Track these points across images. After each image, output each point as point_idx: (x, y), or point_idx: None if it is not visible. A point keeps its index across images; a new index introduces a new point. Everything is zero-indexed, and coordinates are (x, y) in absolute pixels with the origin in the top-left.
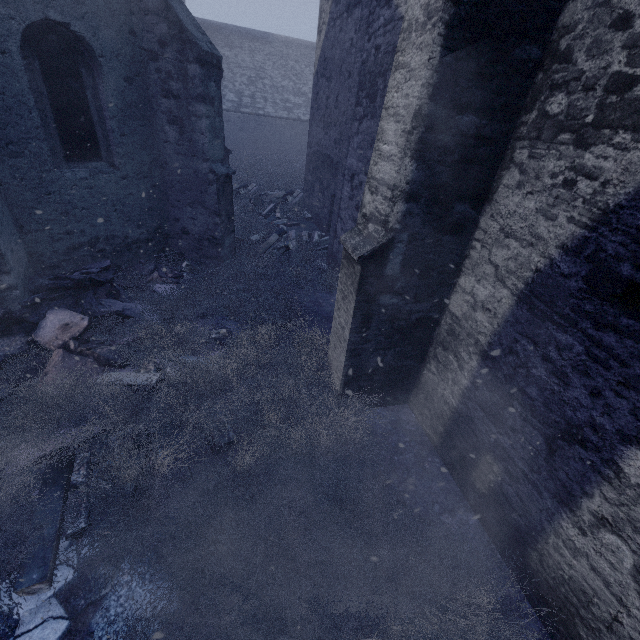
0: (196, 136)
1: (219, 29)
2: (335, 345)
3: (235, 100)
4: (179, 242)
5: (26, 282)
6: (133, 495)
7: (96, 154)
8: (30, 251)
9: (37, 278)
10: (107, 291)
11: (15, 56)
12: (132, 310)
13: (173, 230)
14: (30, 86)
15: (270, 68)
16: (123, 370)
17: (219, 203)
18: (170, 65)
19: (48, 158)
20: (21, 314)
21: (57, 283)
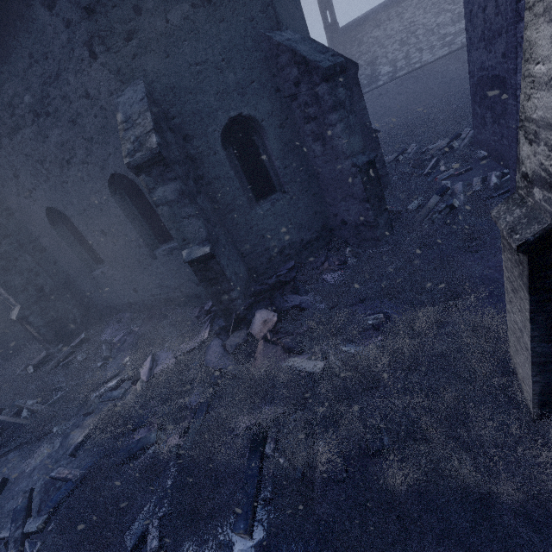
0: (335, 142)
1: (366, 18)
2: (515, 347)
3: (389, 70)
4: (341, 232)
5: (246, 291)
6: (301, 480)
7: (272, 189)
8: (249, 267)
9: (252, 286)
10: (291, 288)
11: (220, 152)
12: (306, 302)
13: (334, 224)
14: (230, 165)
15: (420, 16)
16: (300, 356)
17: (366, 190)
18: (305, 97)
19: (247, 205)
20: (243, 314)
21: (261, 288)
